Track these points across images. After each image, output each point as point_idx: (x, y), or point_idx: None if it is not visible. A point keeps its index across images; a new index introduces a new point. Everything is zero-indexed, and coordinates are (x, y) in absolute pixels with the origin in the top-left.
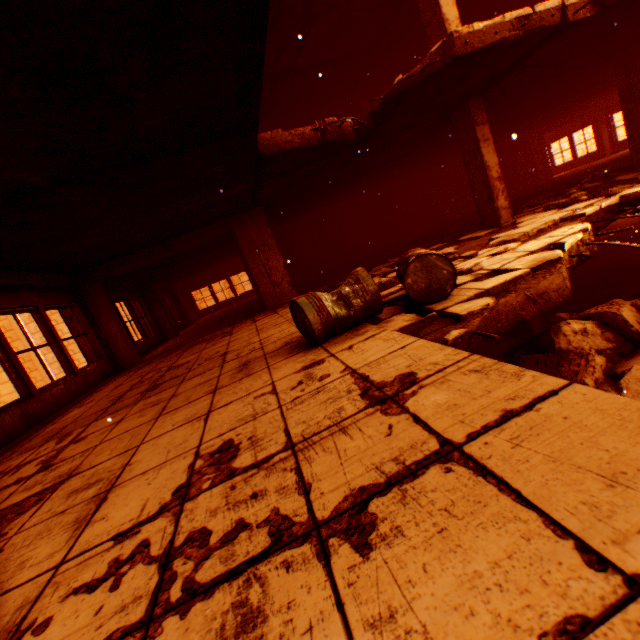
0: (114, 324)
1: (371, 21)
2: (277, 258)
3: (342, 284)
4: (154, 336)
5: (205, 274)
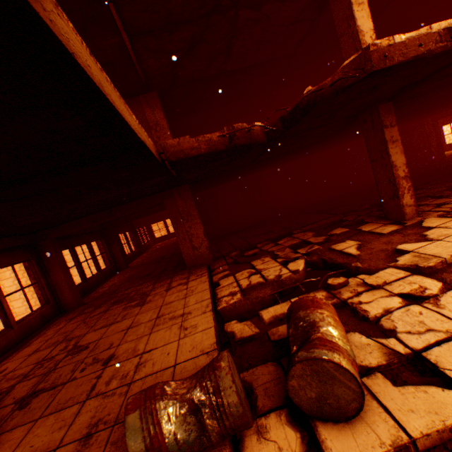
0: (62, 274)
1: (291, 33)
2: (198, 226)
3: (198, 384)
4: (108, 269)
5: (161, 212)
